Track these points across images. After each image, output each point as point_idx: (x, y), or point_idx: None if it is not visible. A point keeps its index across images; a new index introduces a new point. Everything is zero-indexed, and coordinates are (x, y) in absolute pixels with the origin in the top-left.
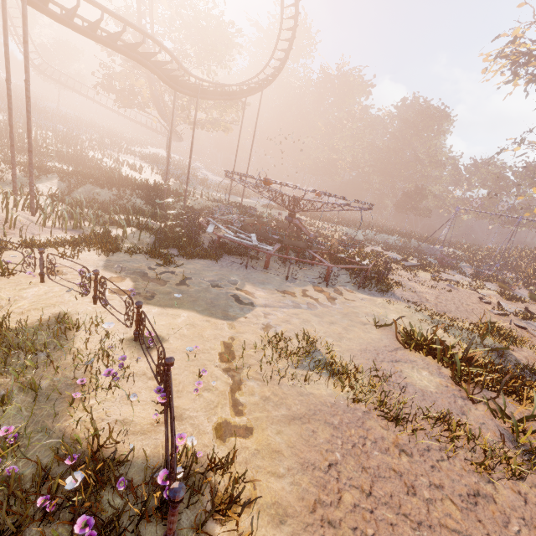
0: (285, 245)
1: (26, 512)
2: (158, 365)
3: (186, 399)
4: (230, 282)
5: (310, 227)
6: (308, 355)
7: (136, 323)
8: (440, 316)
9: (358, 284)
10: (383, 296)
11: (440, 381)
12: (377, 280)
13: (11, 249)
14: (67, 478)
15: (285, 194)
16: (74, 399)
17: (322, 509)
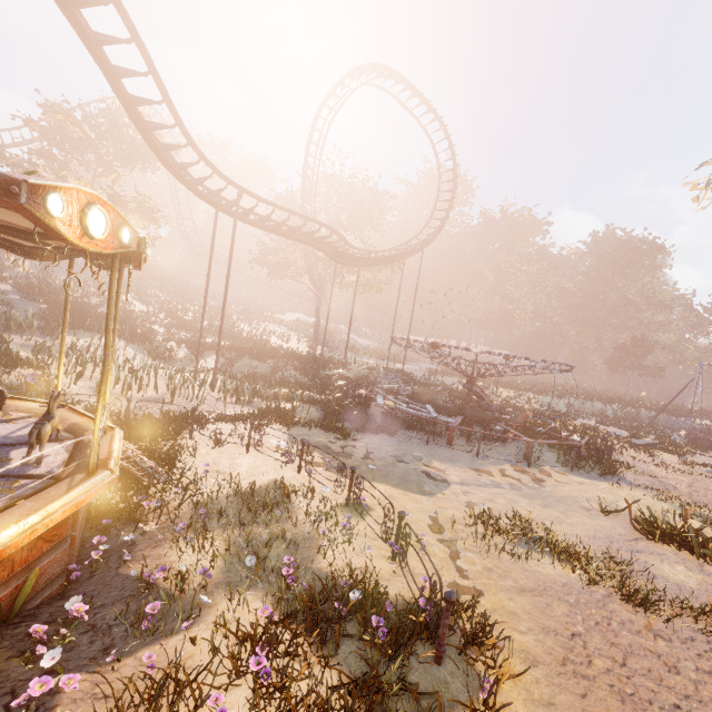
0: (467, 417)
1: (332, 608)
2: (385, 523)
3: (411, 560)
4: (415, 458)
5: (490, 396)
6: (525, 534)
7: (349, 488)
8: (698, 509)
9: (569, 465)
10: (607, 480)
11: (704, 578)
12: (596, 461)
13: (209, 424)
14: (349, 593)
15: (462, 359)
16: (320, 546)
17: (572, 665)
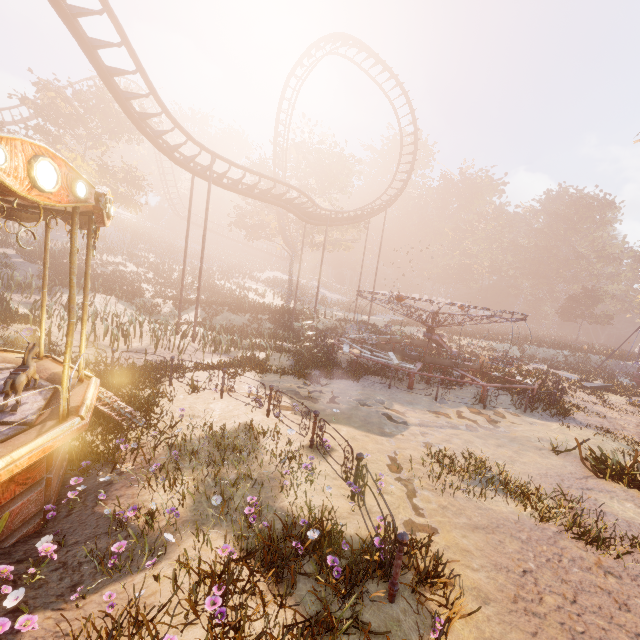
0: (427, 364)
1: (290, 547)
2: (344, 464)
3: (370, 498)
4: (377, 402)
5: (449, 343)
6: (479, 473)
7: (312, 431)
8: None
9: (523, 407)
10: (559, 421)
11: None
12: (548, 403)
13: (188, 372)
14: (307, 532)
15: (422, 309)
16: (283, 486)
17: (523, 603)
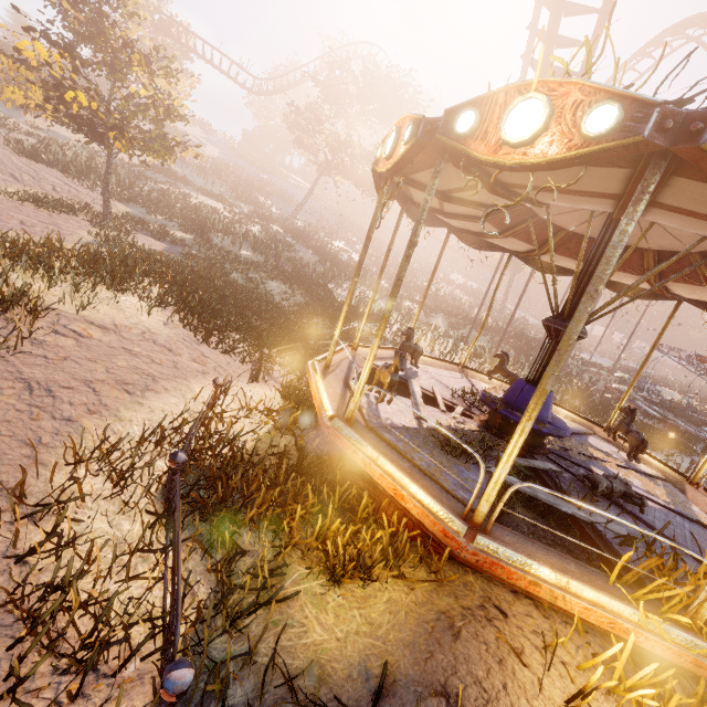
0: None
1: None
2: None
3: None
4: None
5: None
6: None
7: None
8: None
9: None
10: None
11: None
12: None
13: None
14: None
15: None
16: None
17: None
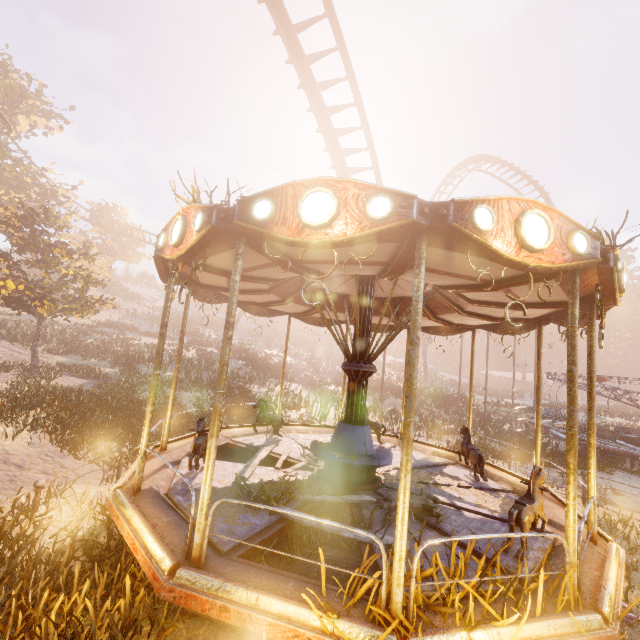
0: None
1: None
2: None
3: None
4: None
5: None
6: None
7: None
8: None
9: None
10: None
11: None
12: None
13: None
14: None
15: None
16: None
17: None
